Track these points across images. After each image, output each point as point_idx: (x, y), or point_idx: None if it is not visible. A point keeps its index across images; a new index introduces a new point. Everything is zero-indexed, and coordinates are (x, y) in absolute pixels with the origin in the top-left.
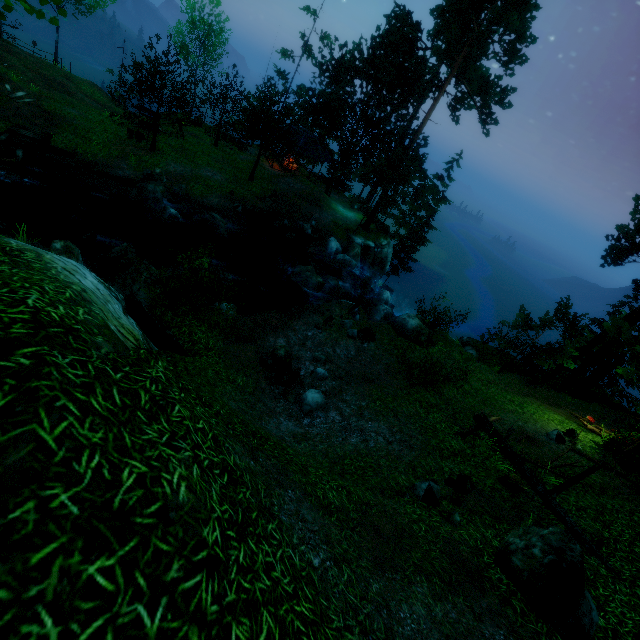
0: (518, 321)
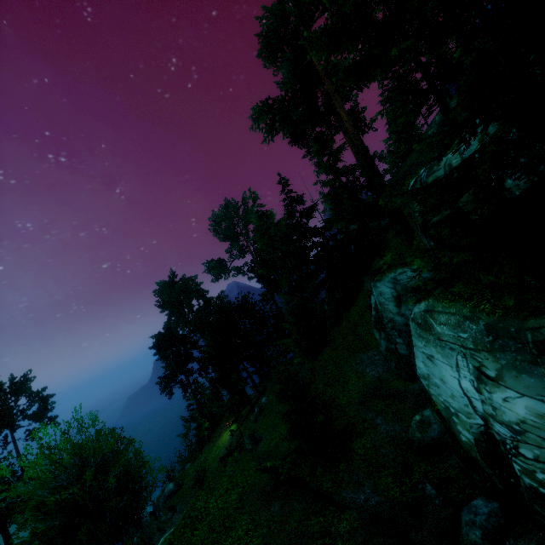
0: (184, 437)
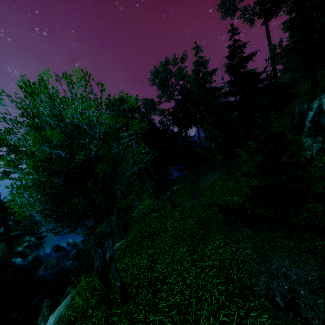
0: None
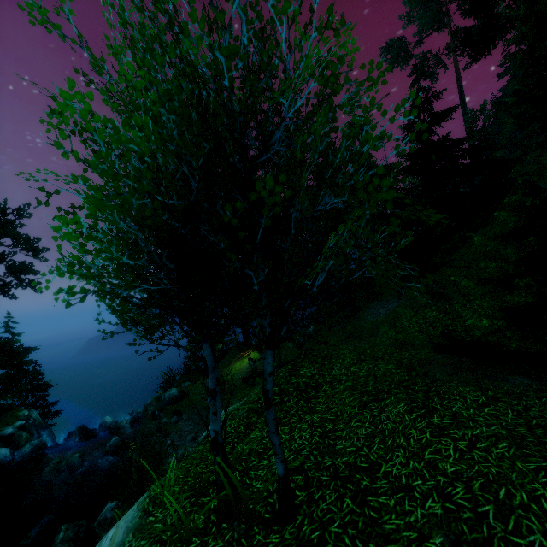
0: (193, 349)
